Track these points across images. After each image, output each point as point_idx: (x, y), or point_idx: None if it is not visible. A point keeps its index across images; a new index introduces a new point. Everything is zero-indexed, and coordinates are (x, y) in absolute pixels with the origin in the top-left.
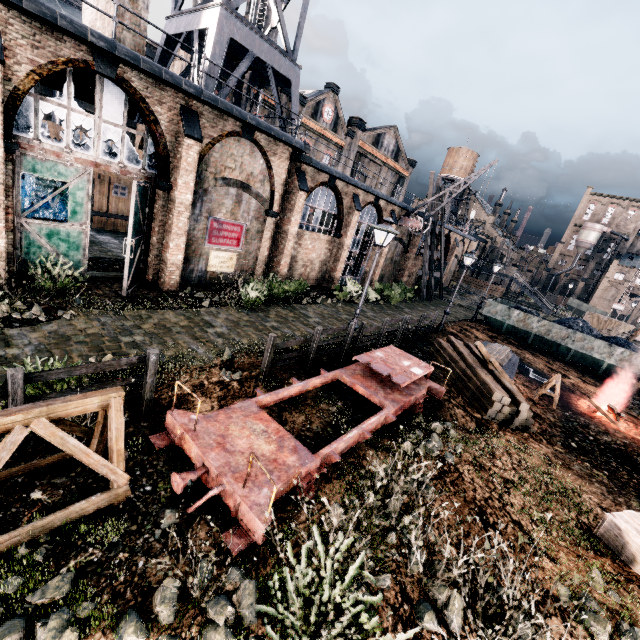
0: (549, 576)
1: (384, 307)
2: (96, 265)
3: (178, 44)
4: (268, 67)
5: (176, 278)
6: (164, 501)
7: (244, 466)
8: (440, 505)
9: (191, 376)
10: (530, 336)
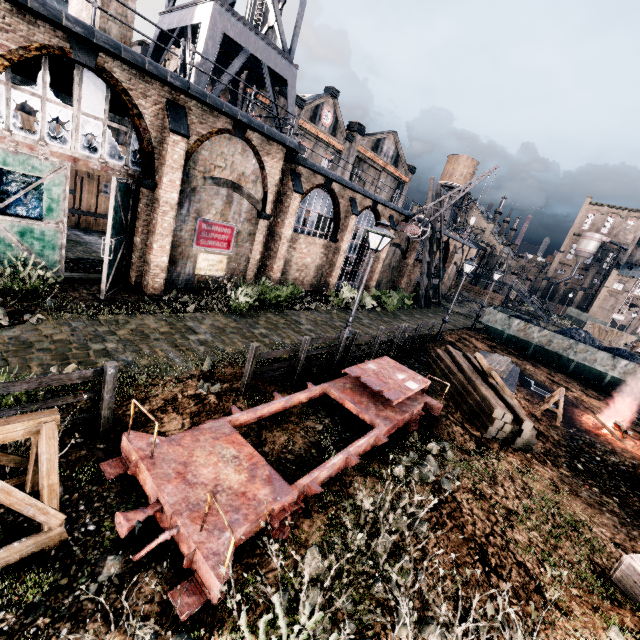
0: (562, 637)
1: (381, 314)
2: (77, 266)
3: (171, 40)
4: (263, 66)
5: (160, 281)
6: (108, 544)
7: (205, 502)
8: (435, 544)
9: (164, 388)
10: (531, 346)
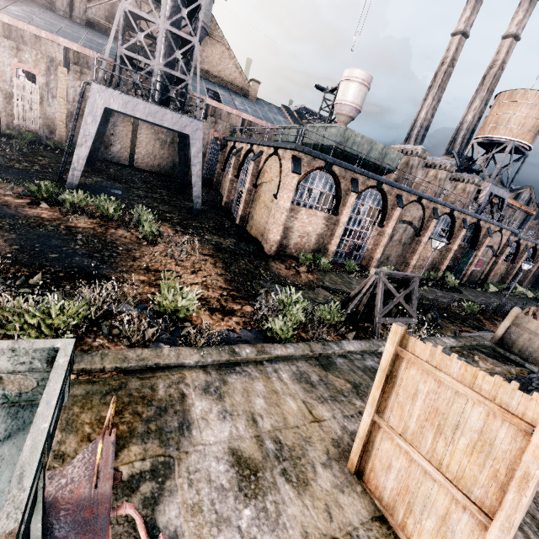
0: None
1: (537, 301)
2: None
3: None
4: (498, 196)
5: (465, 279)
6: None
7: None
8: None
9: None
10: None
